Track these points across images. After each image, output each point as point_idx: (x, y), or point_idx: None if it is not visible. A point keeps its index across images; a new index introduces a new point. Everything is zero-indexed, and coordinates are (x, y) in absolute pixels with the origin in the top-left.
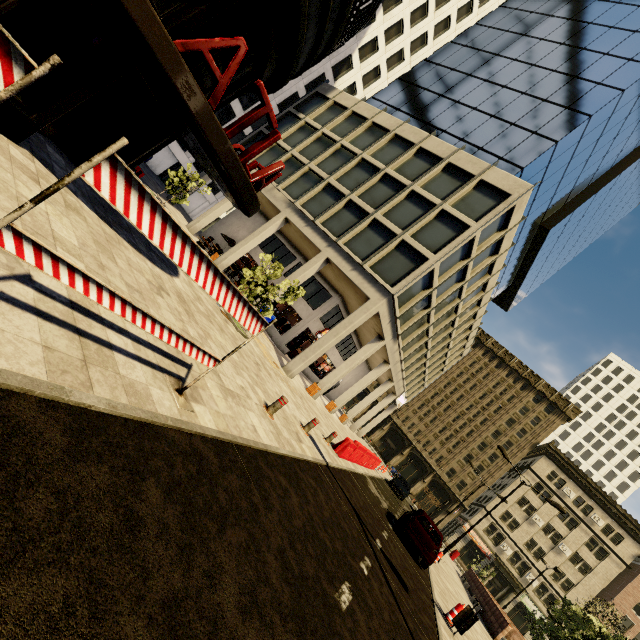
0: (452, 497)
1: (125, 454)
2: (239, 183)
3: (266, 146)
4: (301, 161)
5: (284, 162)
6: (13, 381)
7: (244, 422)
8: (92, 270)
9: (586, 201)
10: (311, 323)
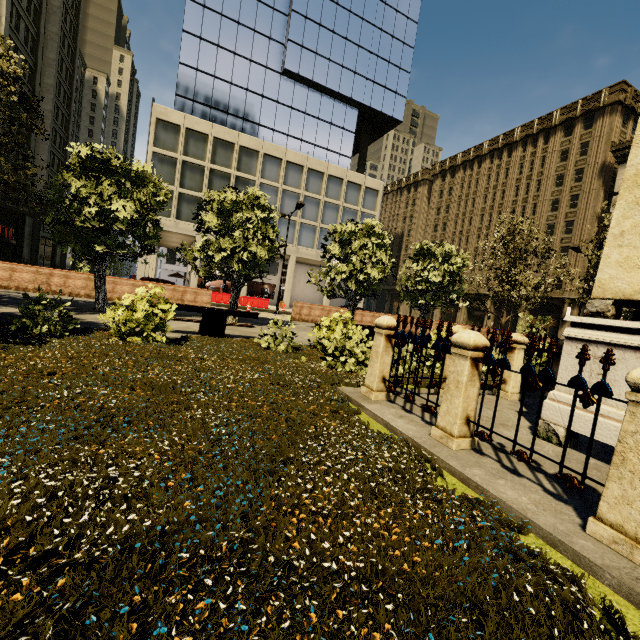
0: (557, 303)
1: None
2: None
3: None
4: None
5: None
6: None
7: None
8: None
9: (291, 24)
10: None
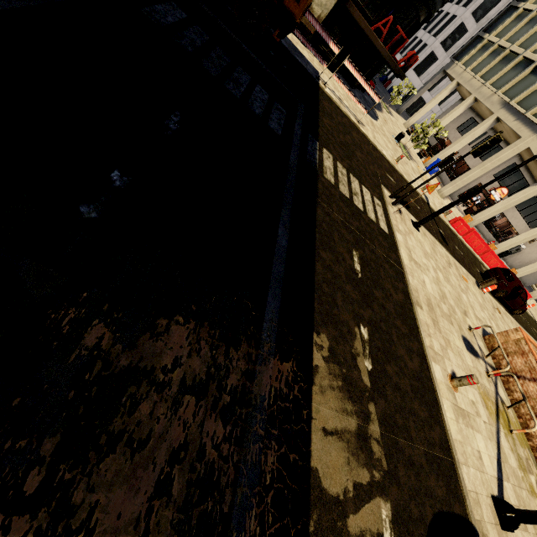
0: None
1: (343, 114)
2: (391, 65)
3: (402, 47)
4: (504, 47)
5: (489, 54)
6: (332, 98)
7: (377, 145)
8: (344, 99)
9: None
10: (483, 179)
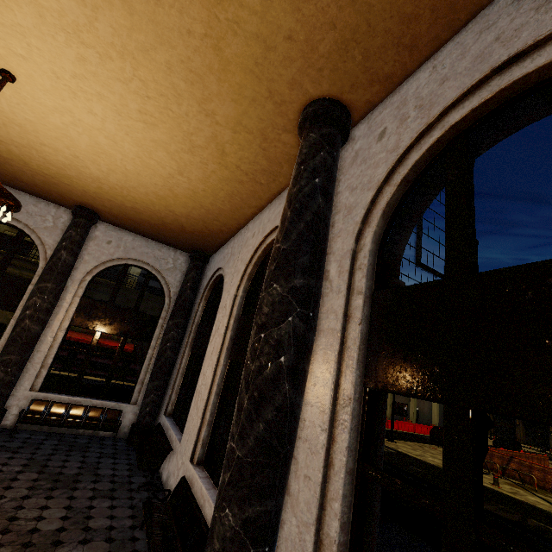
0: None
1: None
2: None
3: None
4: None
5: None
6: None
7: None
8: None
9: (422, 239)
10: None
